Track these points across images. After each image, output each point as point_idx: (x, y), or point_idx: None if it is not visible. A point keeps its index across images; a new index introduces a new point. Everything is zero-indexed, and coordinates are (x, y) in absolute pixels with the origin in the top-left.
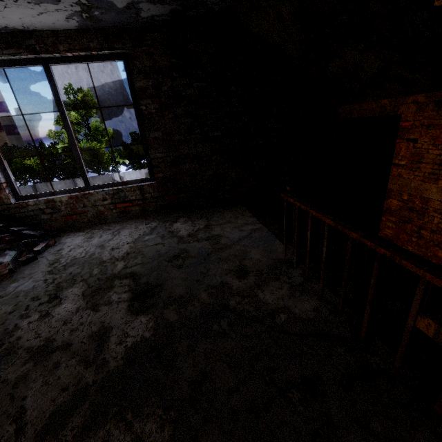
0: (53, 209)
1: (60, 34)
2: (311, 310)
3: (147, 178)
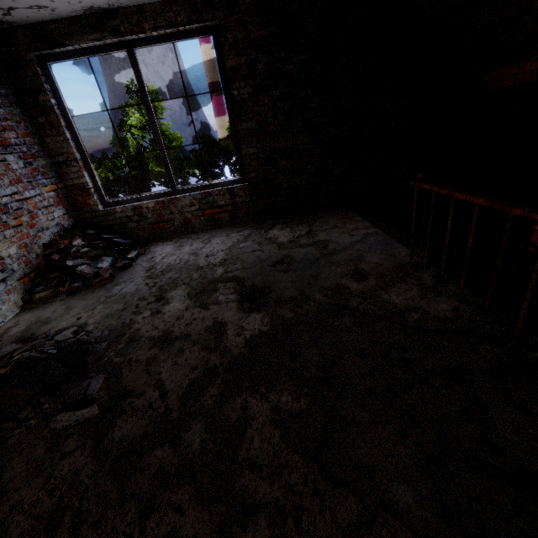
0: (140, 216)
1: (145, 10)
2: (448, 310)
3: (237, 179)
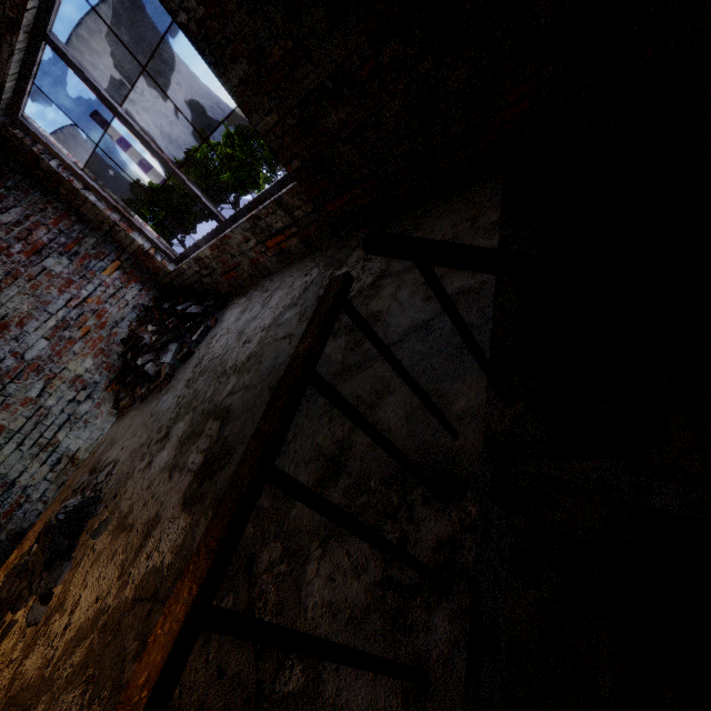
0: (207, 269)
1: None
2: None
3: (284, 177)
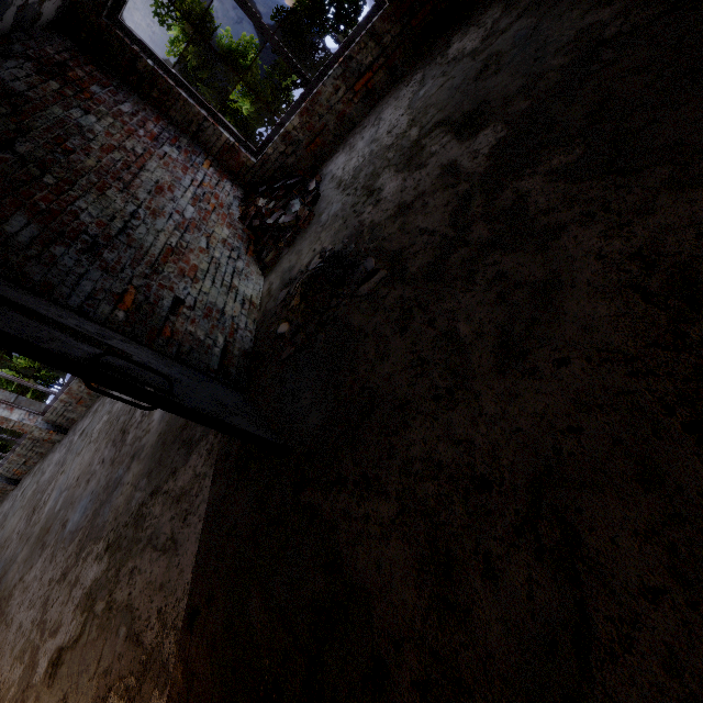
0: (293, 145)
1: None
2: None
3: (372, 9)
